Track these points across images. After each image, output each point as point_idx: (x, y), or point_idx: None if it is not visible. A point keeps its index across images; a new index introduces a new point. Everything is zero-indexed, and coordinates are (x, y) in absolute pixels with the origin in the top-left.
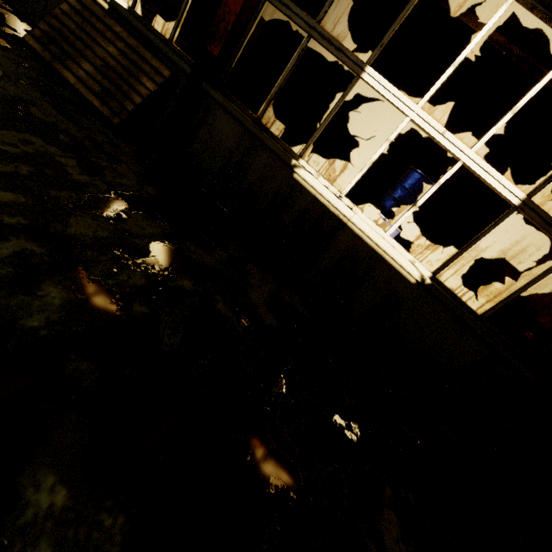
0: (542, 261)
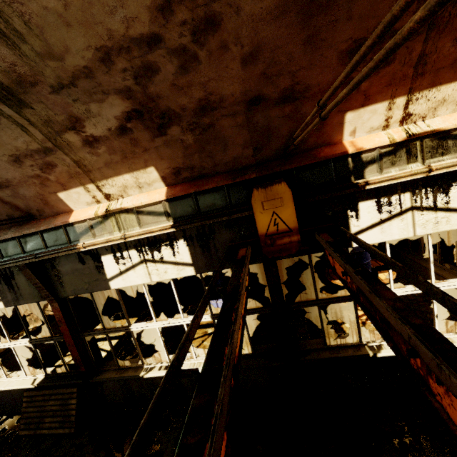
0: None
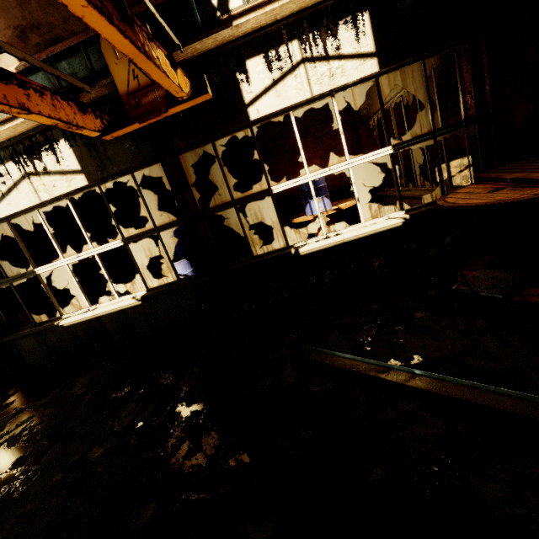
0: (272, 178)
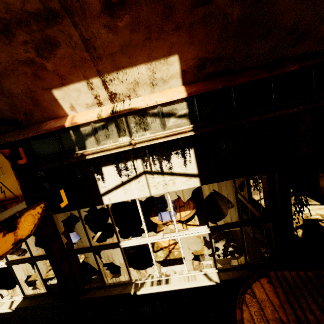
0: None
